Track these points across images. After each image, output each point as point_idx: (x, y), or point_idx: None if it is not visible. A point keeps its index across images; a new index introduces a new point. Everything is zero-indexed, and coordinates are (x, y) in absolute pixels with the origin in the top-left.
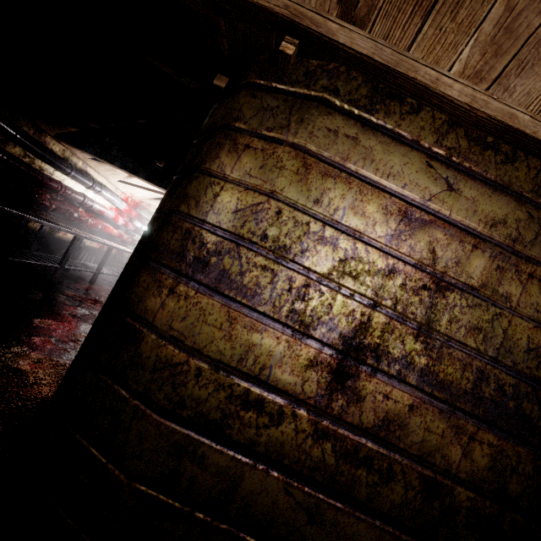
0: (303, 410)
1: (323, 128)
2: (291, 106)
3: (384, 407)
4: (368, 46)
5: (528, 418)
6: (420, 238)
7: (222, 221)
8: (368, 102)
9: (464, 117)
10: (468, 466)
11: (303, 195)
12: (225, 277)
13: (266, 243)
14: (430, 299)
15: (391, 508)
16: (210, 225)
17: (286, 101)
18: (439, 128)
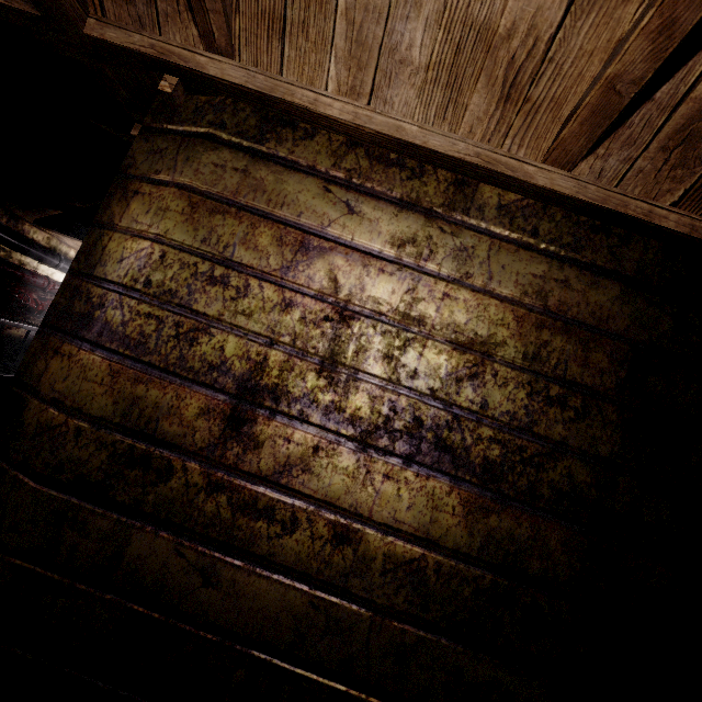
0: (194, 463)
1: (209, 164)
2: (179, 145)
3: (285, 451)
4: (241, 76)
5: (451, 449)
6: (320, 268)
7: (108, 272)
8: (258, 132)
9: (358, 135)
10: (384, 507)
11: (190, 235)
12: (106, 330)
13: (150, 289)
14: (334, 331)
15: (297, 561)
16: (96, 278)
17: (175, 142)
18: (336, 151)
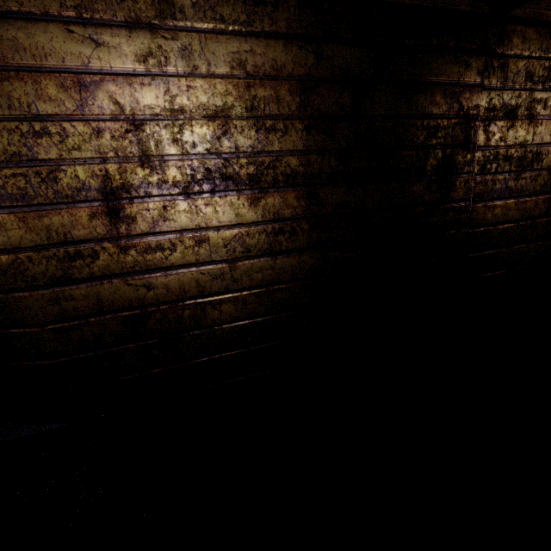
0: (106, 243)
1: None
2: None
3: (149, 216)
4: None
5: (230, 178)
6: (102, 97)
7: None
8: None
9: None
10: (212, 219)
11: None
12: None
13: (0, 157)
14: (136, 138)
15: (185, 261)
16: None
17: None
18: None
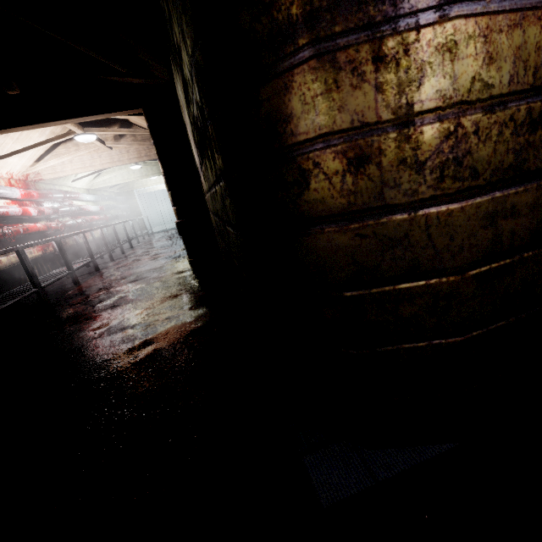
0: None
1: None
2: None
3: None
4: None
5: None
6: None
7: None
8: None
9: None
10: None
11: None
12: None
13: None
14: None
15: None
16: None
17: None
18: None
